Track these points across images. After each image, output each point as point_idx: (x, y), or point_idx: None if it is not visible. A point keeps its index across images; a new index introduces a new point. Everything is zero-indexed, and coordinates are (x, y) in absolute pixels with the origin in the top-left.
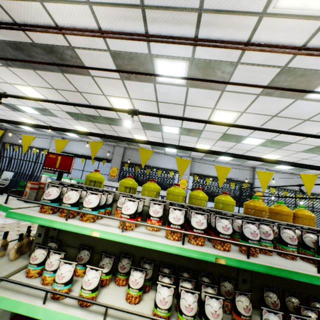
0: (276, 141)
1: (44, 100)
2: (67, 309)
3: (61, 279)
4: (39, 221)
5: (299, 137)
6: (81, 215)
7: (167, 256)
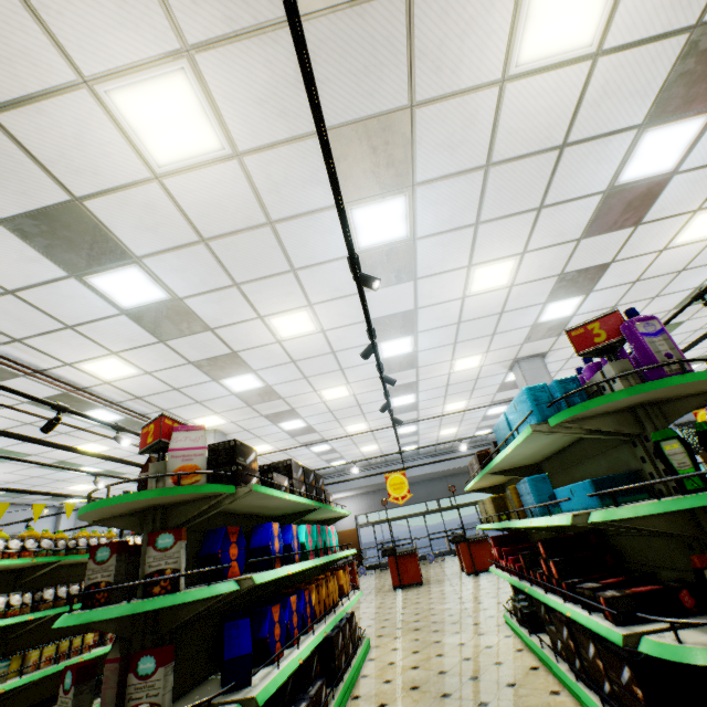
0: (9, 451)
1: None
2: None
3: None
4: None
5: (46, 449)
6: None
7: None
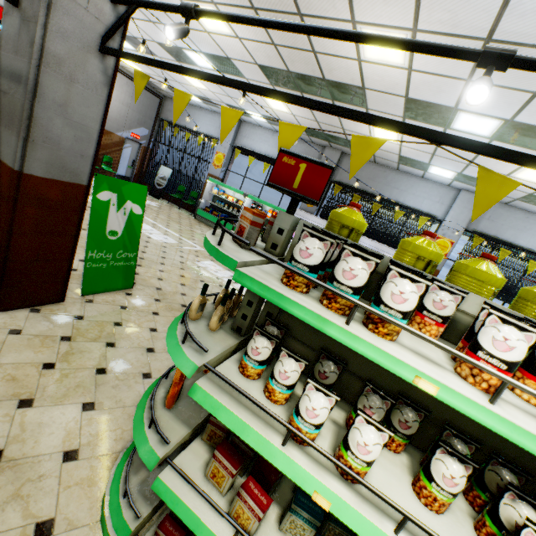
0: None
1: (268, 23)
2: (322, 473)
3: (312, 417)
4: (296, 311)
5: None
6: (374, 319)
7: (504, 440)
